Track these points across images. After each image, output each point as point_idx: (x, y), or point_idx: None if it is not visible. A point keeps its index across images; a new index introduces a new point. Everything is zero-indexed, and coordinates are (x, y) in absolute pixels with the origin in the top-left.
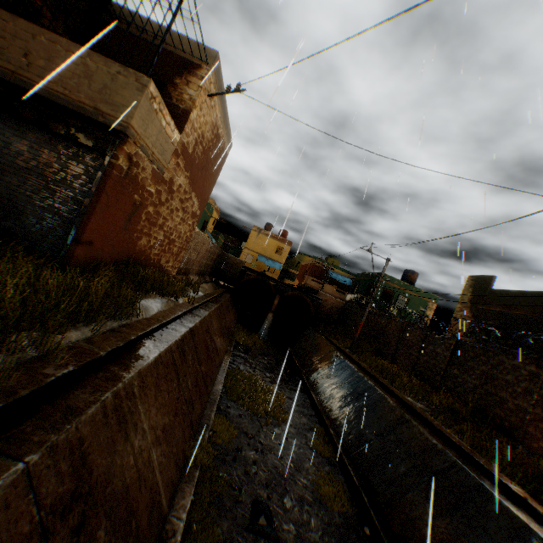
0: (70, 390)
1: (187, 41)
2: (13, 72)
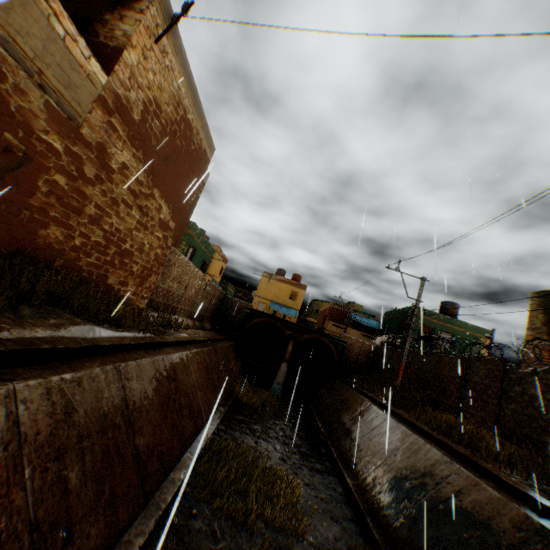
0: None
1: None
2: None
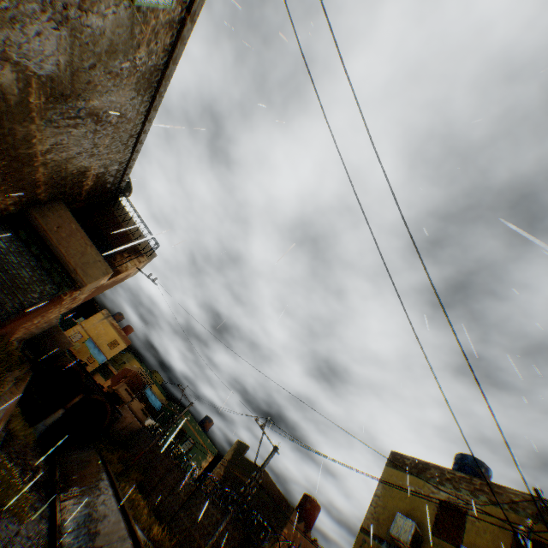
0: None
1: (145, 241)
2: (46, 229)
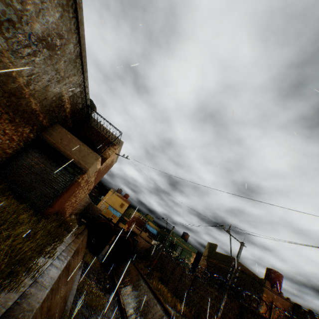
0: (49, 271)
1: (114, 135)
2: (54, 143)
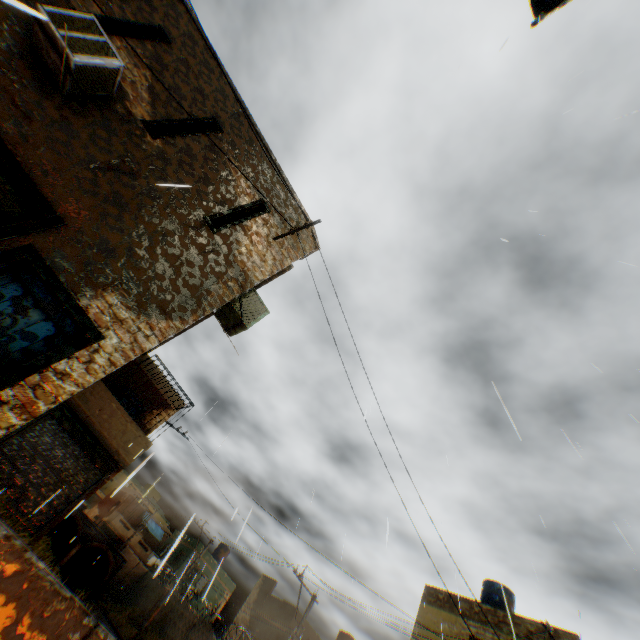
0: None
1: (173, 391)
2: (88, 415)
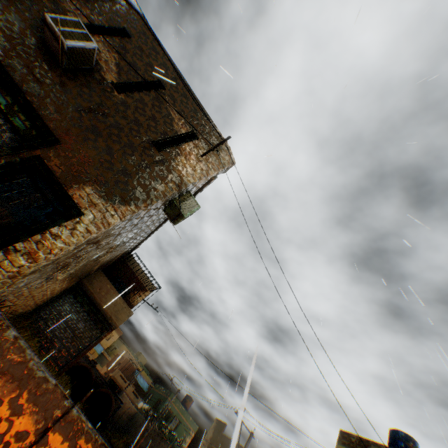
0: None
1: (148, 279)
2: (92, 292)
